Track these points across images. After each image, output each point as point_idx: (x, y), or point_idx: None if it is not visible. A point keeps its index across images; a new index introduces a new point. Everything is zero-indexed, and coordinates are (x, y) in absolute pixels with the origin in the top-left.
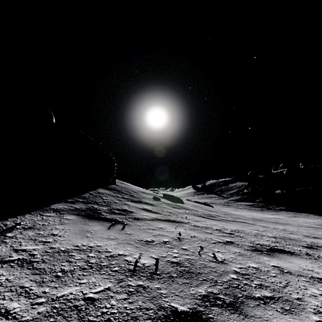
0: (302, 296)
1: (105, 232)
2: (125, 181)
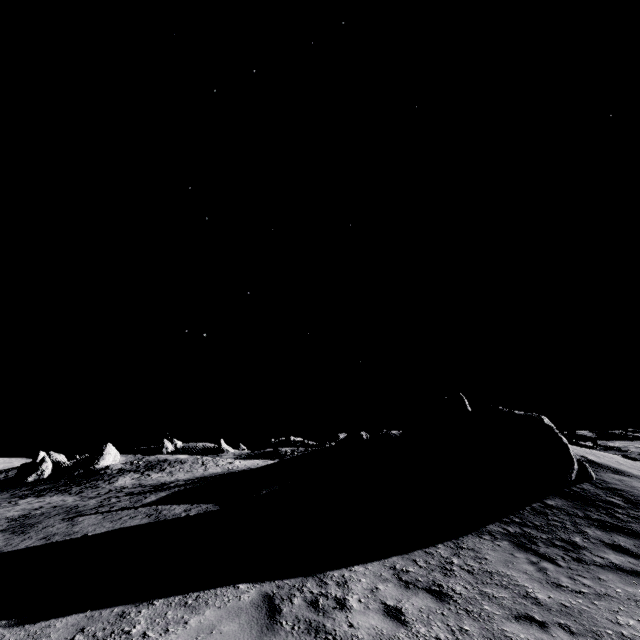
0: None
1: (525, 566)
2: (636, 459)
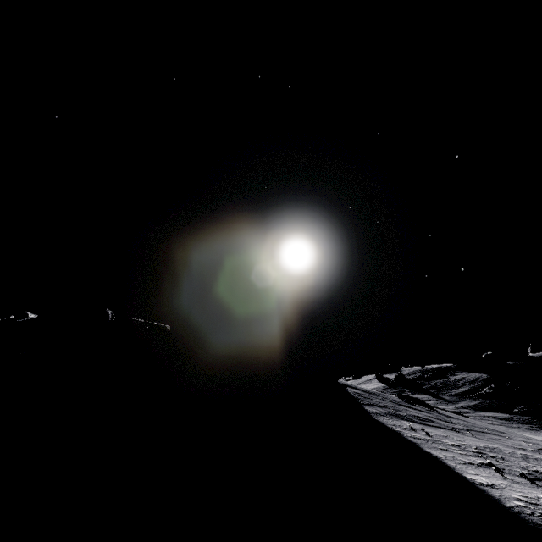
0: None
1: (471, 438)
2: None
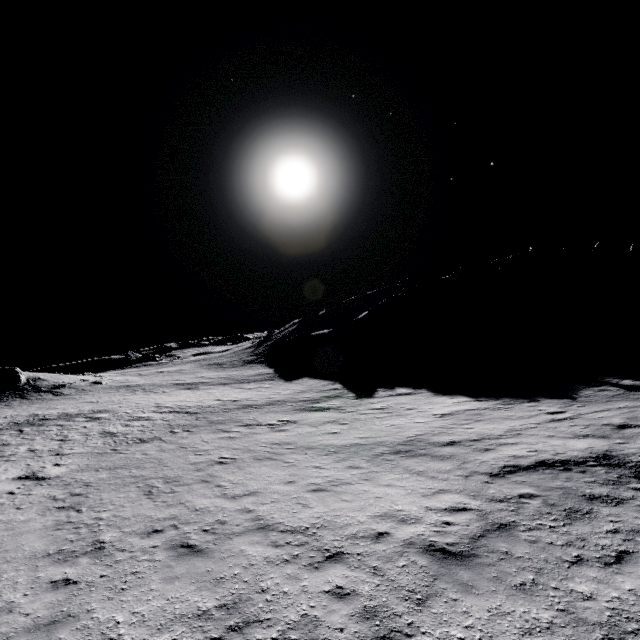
0: None
1: None
2: (62, 374)
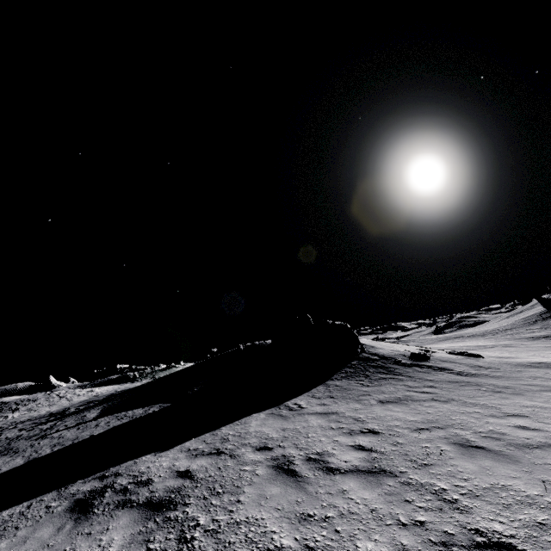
0: (400, 394)
1: (355, 384)
2: (378, 341)
